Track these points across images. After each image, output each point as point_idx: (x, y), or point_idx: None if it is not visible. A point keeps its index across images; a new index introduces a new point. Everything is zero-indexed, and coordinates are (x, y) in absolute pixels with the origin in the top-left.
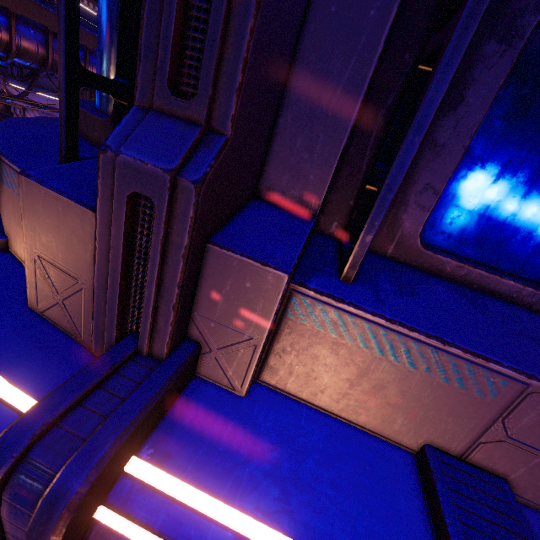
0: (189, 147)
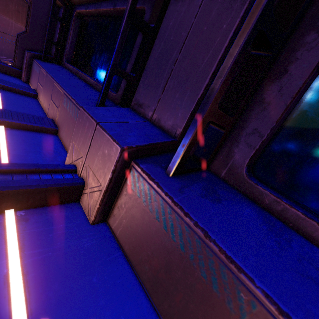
0: (22, 33)
